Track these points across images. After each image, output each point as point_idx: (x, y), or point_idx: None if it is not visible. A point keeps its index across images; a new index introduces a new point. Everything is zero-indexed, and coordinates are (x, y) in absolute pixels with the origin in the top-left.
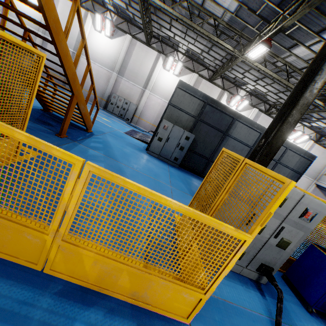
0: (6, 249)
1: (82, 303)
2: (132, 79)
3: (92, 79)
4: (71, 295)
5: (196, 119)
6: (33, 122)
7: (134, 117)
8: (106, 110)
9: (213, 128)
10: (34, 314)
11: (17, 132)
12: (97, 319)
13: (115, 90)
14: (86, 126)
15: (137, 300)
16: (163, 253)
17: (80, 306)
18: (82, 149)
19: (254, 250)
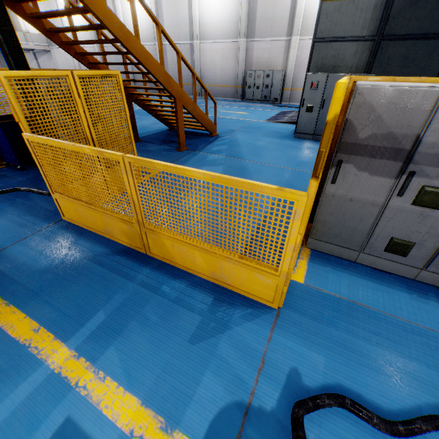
0: (124, 239)
1: (171, 276)
2: (267, 33)
3: (190, 68)
4: (163, 270)
5: (375, 42)
6: (158, 145)
7: (284, 92)
8: (245, 99)
9: (421, 39)
10: (138, 276)
11: (84, 147)
12: (180, 287)
13: (249, 65)
14: (208, 129)
15: (218, 281)
16: (271, 248)
17: (169, 277)
18: (201, 157)
19: (433, 239)
